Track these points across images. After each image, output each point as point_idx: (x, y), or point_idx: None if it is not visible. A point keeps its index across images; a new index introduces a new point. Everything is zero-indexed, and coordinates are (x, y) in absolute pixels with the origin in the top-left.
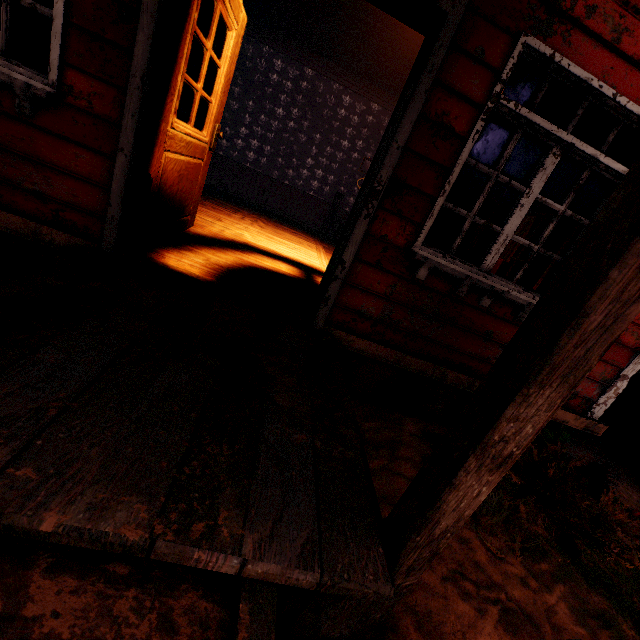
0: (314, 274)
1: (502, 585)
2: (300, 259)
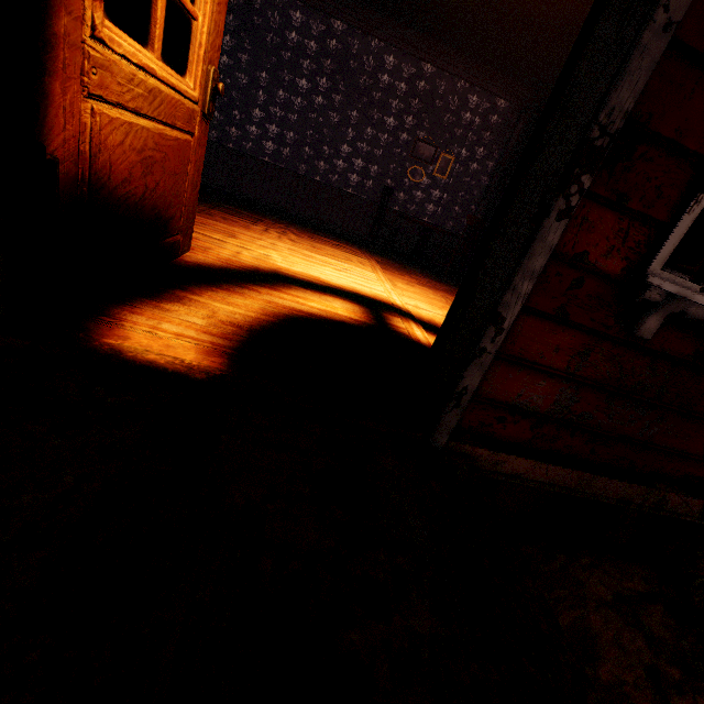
0: (384, 312)
1: None
2: (357, 287)
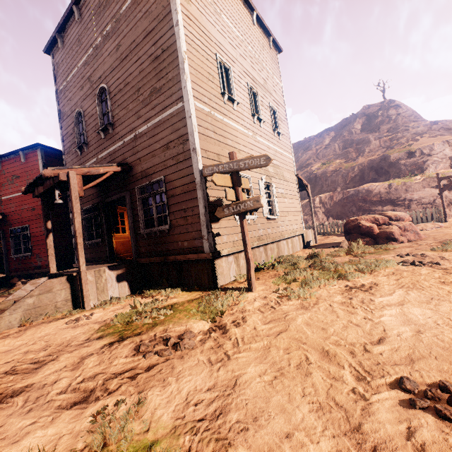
0: None
1: None
2: None
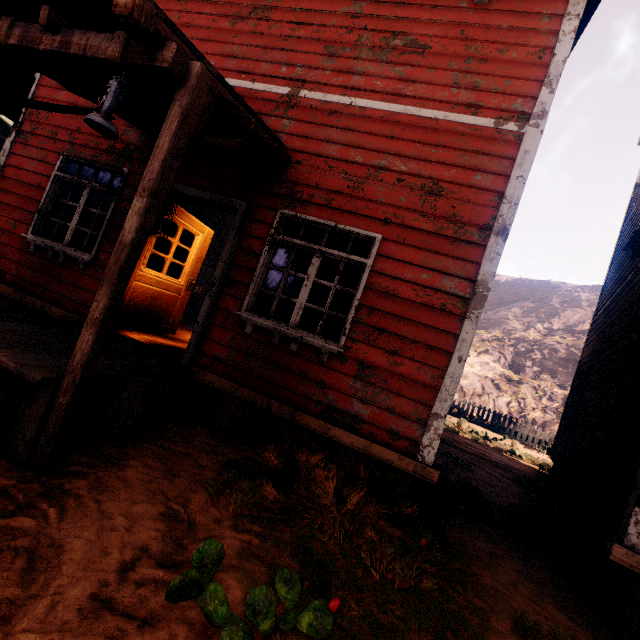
0: None
1: (193, 511)
2: None
